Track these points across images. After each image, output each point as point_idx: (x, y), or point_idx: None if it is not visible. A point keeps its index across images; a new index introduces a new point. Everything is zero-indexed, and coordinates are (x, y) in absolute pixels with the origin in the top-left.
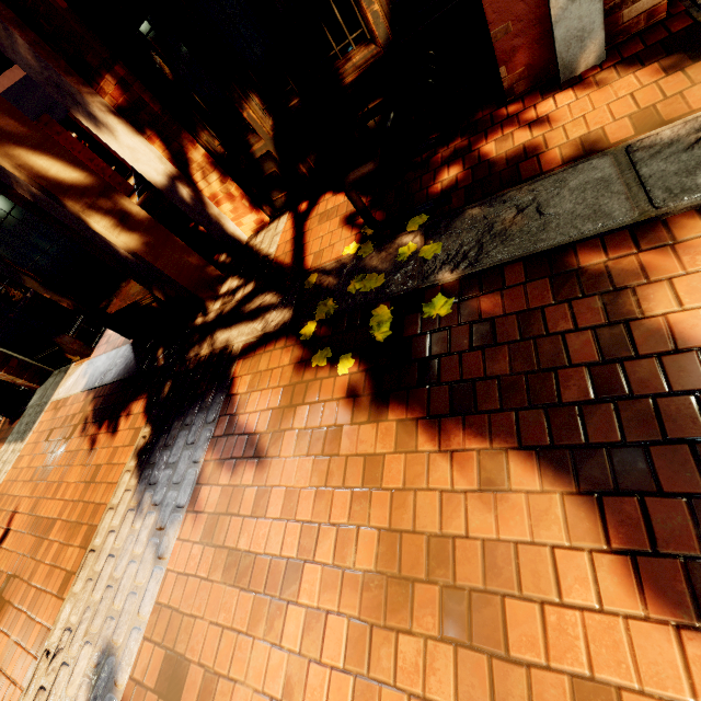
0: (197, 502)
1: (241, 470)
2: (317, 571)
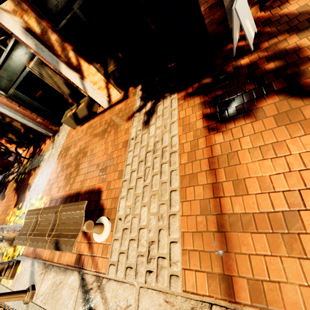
0: None
1: (2, 201)
2: (1, 211)
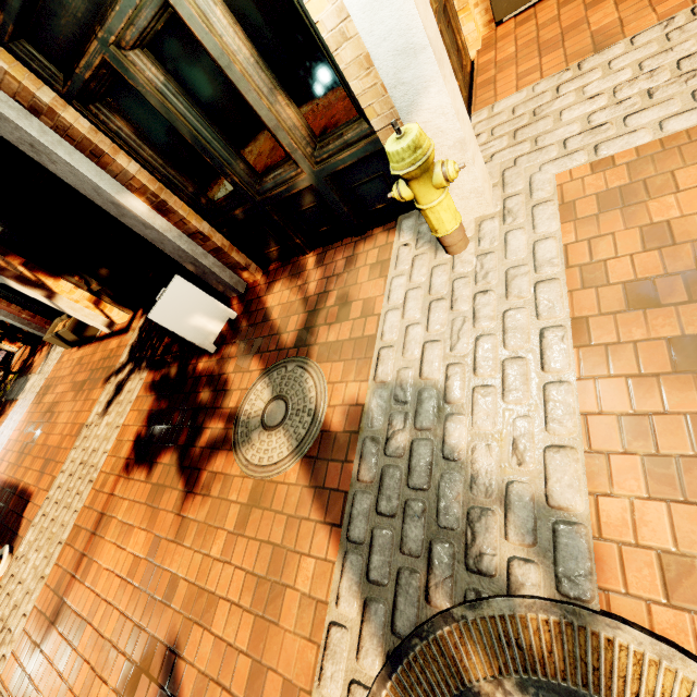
0: None
1: None
2: None
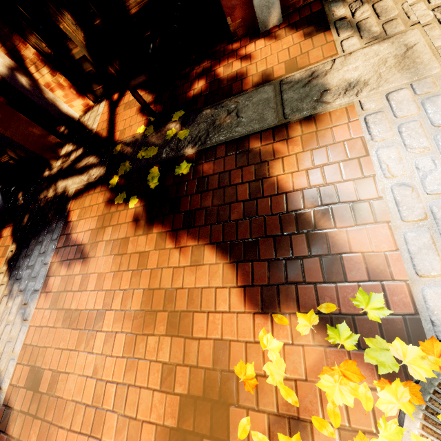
0: (47, 286)
1: (73, 266)
2: (113, 314)
